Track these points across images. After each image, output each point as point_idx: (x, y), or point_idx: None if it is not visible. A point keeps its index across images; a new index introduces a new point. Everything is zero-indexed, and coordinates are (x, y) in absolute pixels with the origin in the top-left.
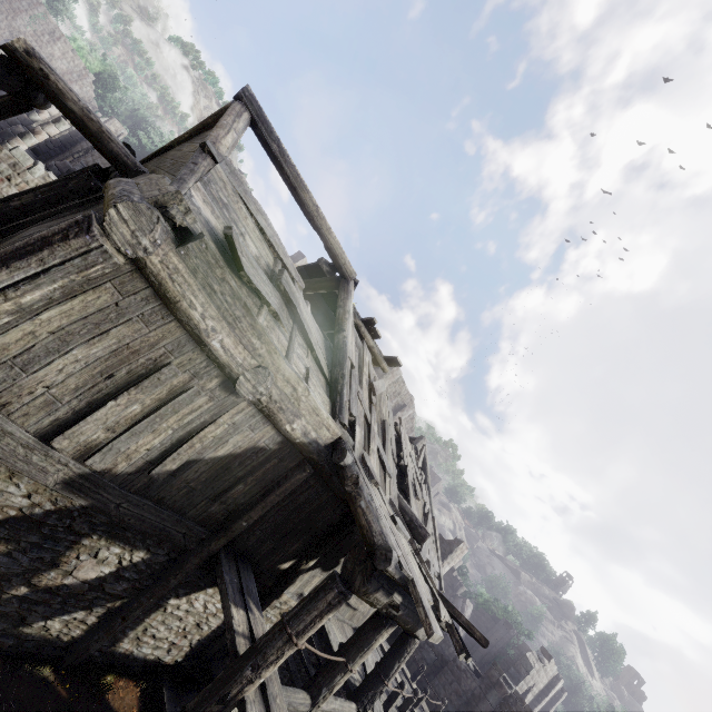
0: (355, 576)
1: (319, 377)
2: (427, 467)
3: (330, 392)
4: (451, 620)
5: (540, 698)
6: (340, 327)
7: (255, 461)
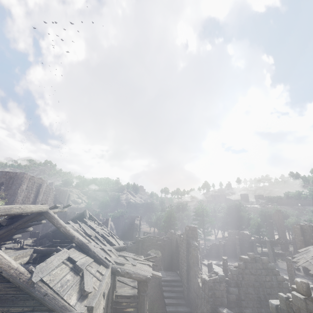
0: (145, 289)
1: (94, 264)
2: (95, 218)
3: (96, 261)
4: (152, 263)
5: (140, 225)
6: (72, 236)
7: (105, 307)
